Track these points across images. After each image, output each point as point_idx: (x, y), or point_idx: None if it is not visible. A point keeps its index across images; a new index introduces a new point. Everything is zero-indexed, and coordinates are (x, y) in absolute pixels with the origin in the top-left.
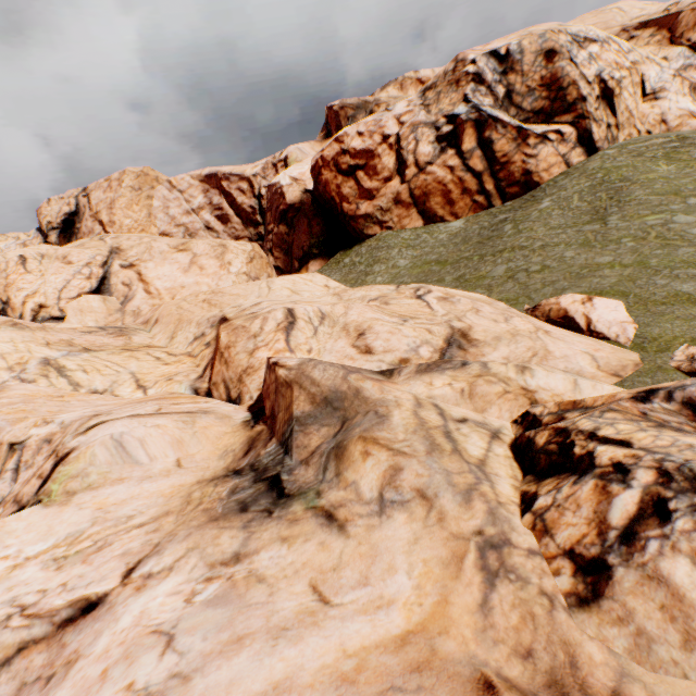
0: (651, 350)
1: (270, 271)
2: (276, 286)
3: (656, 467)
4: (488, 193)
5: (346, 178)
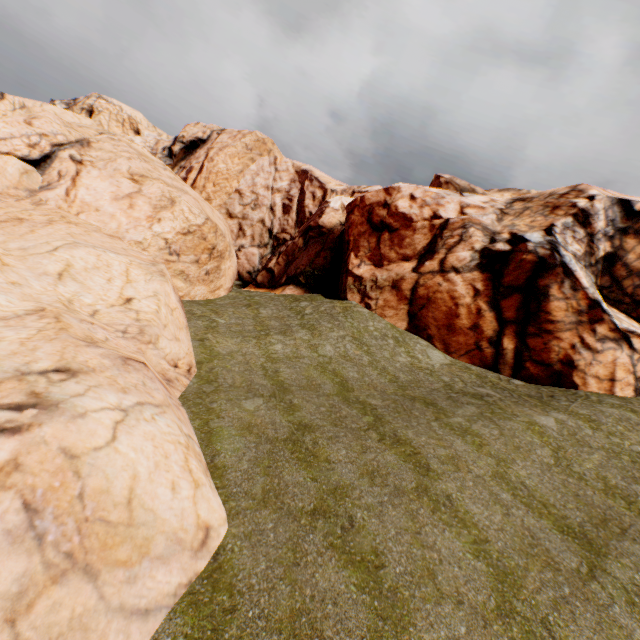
0: None
1: (205, 257)
2: (64, 253)
3: None
4: (502, 350)
5: (371, 231)
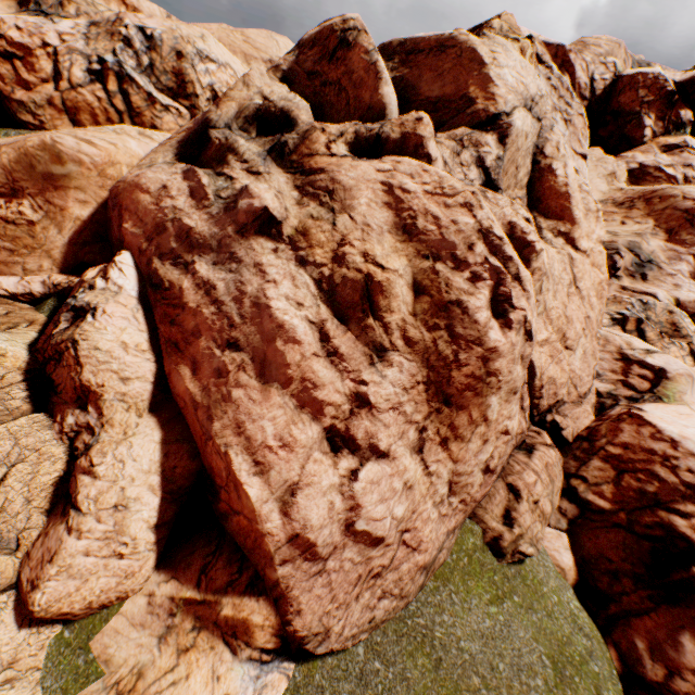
0: None
1: None
2: None
3: None
4: None
5: (3, 60)
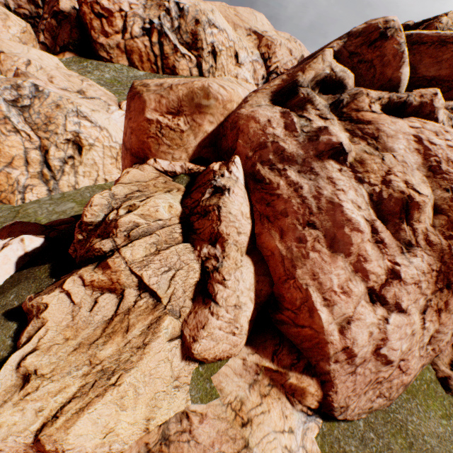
0: None
1: (35, 44)
2: (32, 52)
3: None
4: (158, 67)
5: (96, 18)
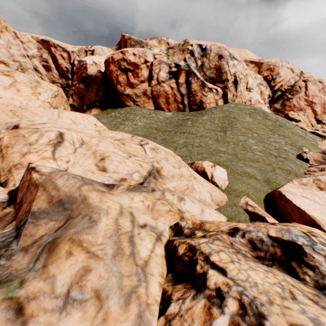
0: (233, 195)
1: (66, 106)
2: (64, 116)
3: (239, 299)
4: (185, 104)
5: (122, 73)
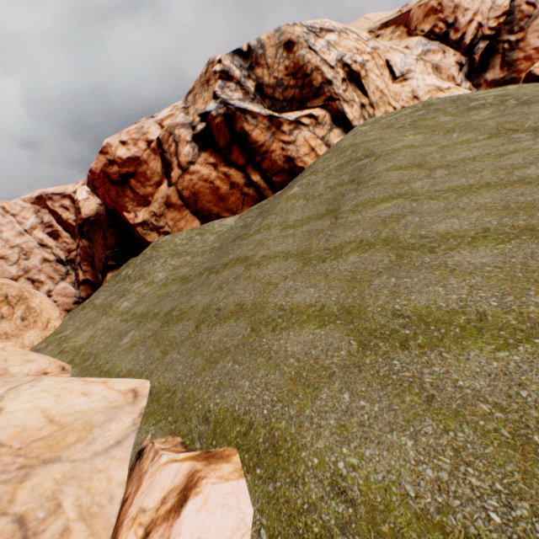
0: None
1: (6, 310)
2: None
3: None
4: (257, 184)
5: (121, 188)
